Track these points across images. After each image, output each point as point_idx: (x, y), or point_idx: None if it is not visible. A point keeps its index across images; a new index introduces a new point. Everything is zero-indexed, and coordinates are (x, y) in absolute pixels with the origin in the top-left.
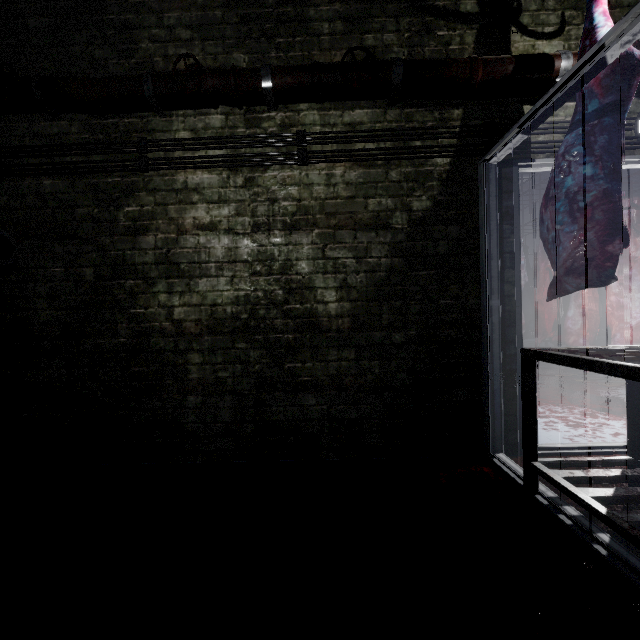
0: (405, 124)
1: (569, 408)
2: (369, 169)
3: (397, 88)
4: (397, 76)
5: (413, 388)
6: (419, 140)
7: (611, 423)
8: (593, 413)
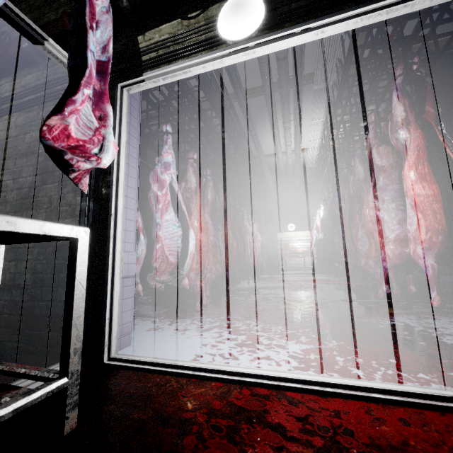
0: (53, 77)
1: (290, 328)
2: (29, 113)
3: (32, 51)
4: (24, 42)
5: (33, 287)
6: (60, 85)
7: (290, 346)
8: (301, 335)
